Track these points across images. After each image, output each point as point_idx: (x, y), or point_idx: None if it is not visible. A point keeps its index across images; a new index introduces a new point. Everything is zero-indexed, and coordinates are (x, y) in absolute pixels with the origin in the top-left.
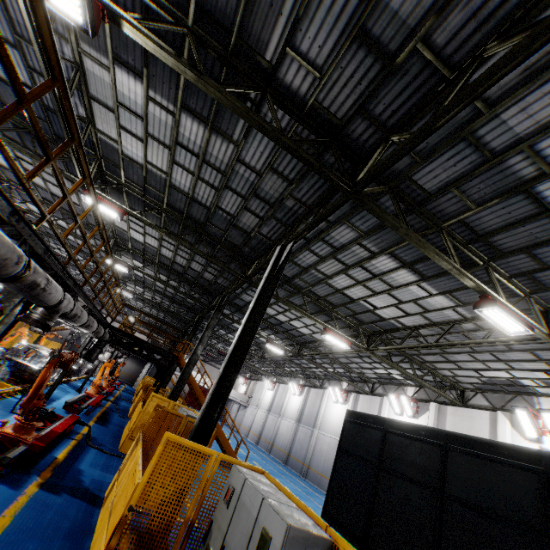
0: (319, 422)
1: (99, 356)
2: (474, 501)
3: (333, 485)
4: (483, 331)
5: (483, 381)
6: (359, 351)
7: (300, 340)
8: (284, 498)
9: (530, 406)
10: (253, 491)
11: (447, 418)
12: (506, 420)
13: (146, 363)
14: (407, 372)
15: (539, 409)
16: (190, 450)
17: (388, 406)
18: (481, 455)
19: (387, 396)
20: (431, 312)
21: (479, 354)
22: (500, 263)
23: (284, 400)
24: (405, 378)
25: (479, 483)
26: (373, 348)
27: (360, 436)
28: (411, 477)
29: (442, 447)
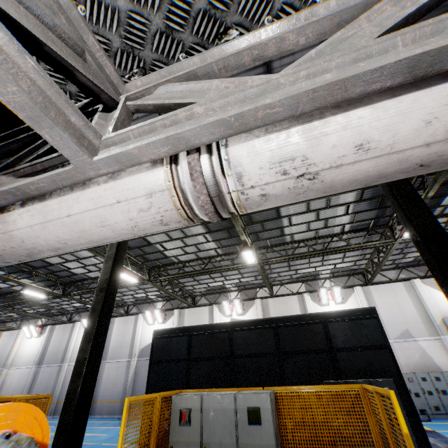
0: (69, 355)
1: None
2: (249, 353)
3: (149, 391)
4: (224, 261)
5: (208, 289)
6: (141, 282)
7: (65, 280)
8: (228, 391)
9: (227, 298)
10: (219, 397)
11: (185, 317)
12: (217, 309)
13: None
14: (170, 292)
15: (234, 299)
16: (143, 403)
17: (143, 320)
18: (250, 328)
19: (141, 313)
20: (202, 251)
21: (214, 274)
22: (249, 227)
23: (14, 348)
24: (158, 297)
25: (250, 343)
26: (154, 279)
27: (170, 346)
28: (213, 356)
29: (229, 331)
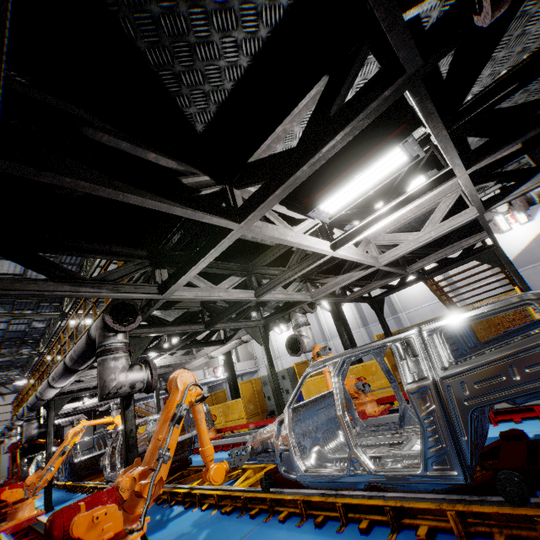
0: (399, 305)
1: (303, 342)
2: None
3: None
4: None
5: None
6: None
7: None
8: None
9: None
10: None
11: None
12: None
13: (106, 414)
14: None
15: None
16: None
17: None
18: None
19: None
20: None
21: None
22: None
23: (322, 324)
24: None
25: None
26: None
27: None
28: None
29: None
